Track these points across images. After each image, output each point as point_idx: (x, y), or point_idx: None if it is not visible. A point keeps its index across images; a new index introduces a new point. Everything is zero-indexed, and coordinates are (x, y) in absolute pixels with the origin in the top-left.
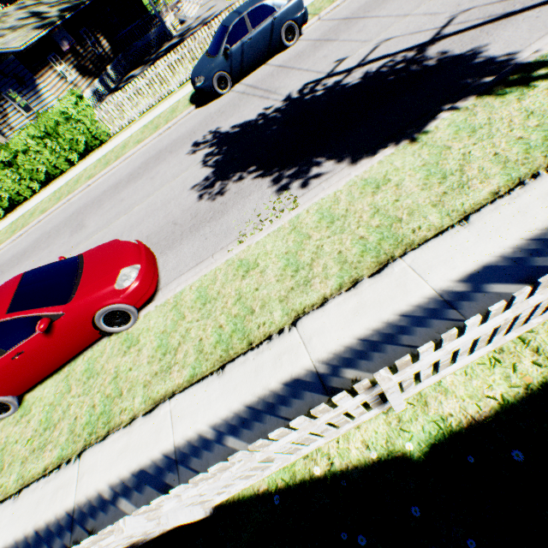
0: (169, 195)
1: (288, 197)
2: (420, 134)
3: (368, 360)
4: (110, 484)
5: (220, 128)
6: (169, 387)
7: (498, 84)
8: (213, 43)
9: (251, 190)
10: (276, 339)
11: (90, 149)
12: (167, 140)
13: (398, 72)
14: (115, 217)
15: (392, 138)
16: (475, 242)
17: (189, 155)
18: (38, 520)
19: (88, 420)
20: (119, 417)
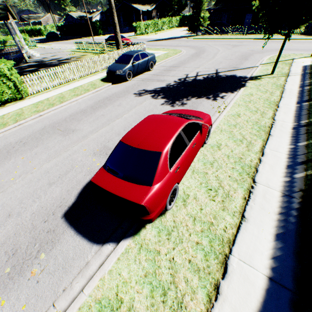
0: (147, 108)
1: (220, 101)
2: (246, 86)
3: (301, 119)
4: (283, 177)
5: (146, 89)
6: (259, 146)
7: (252, 79)
8: (121, 60)
9: (199, 101)
10: (274, 124)
11: (9, 100)
12: (105, 94)
13: (215, 77)
14: (108, 121)
15: (236, 88)
16: (289, 99)
17: (138, 97)
18: (273, 211)
19: (238, 172)
20: (252, 162)
